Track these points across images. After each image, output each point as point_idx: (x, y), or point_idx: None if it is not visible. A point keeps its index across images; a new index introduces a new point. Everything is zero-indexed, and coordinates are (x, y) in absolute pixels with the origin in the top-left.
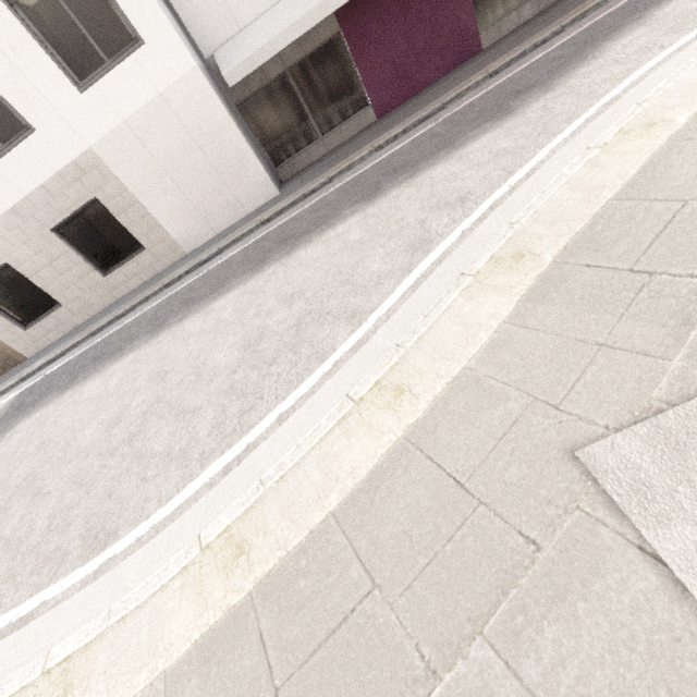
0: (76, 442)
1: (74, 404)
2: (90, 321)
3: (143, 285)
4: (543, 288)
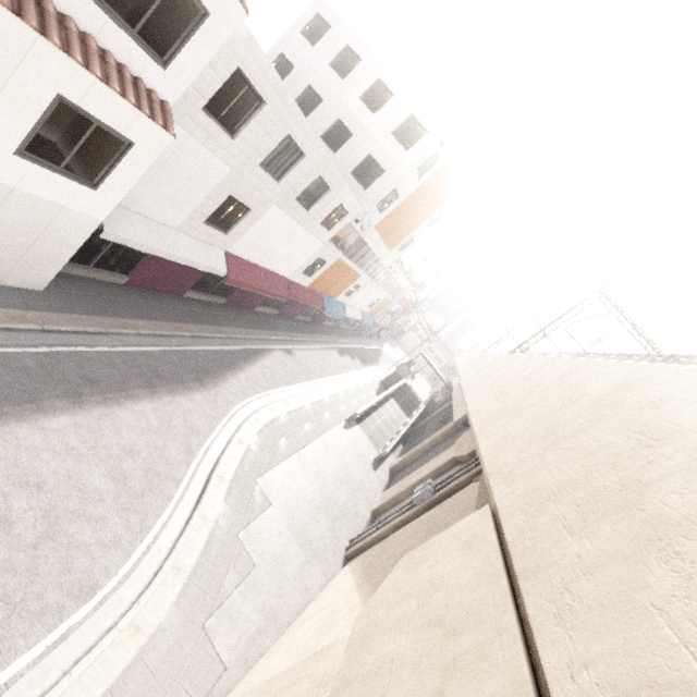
0: None
1: None
2: None
3: None
4: (229, 492)
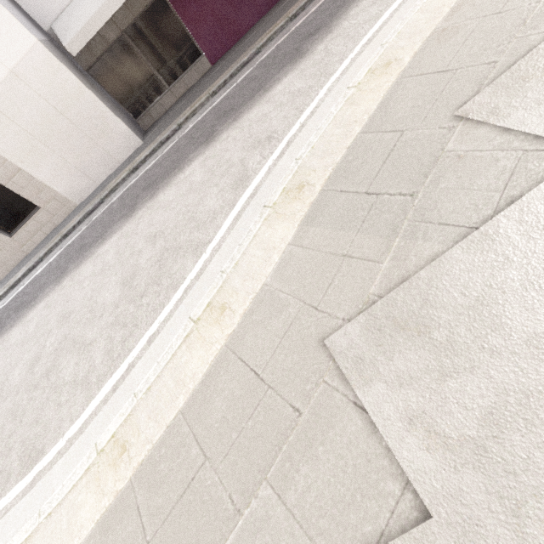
0: (9, 382)
1: (4, 350)
2: (9, 276)
3: (46, 238)
4: (314, 212)
